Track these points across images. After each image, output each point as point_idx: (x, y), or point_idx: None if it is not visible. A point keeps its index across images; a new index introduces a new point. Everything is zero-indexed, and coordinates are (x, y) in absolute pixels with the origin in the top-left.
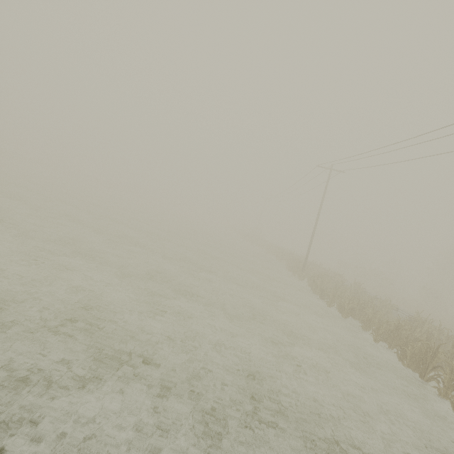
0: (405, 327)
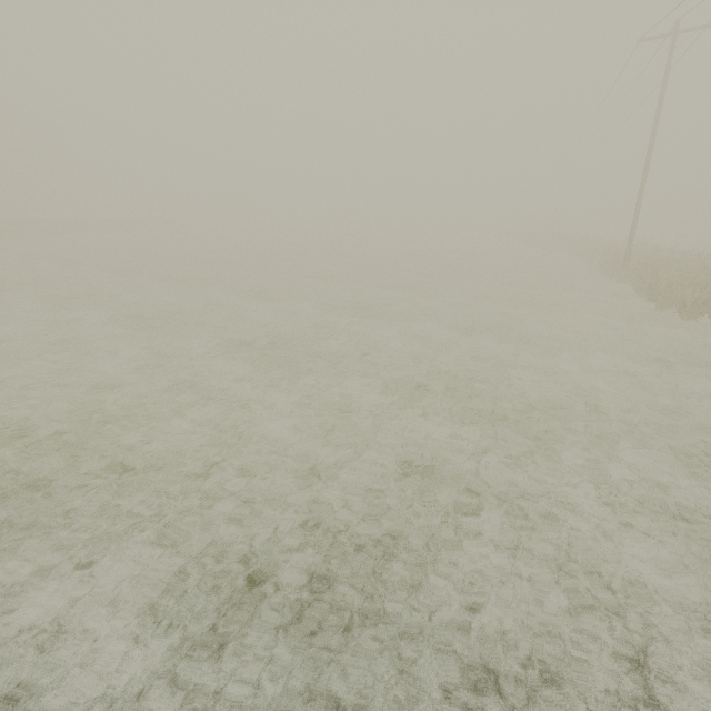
0: None
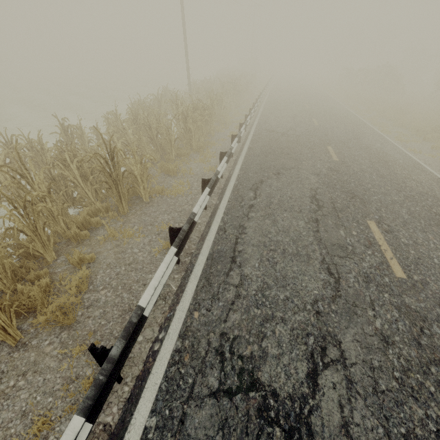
0: (112, 113)
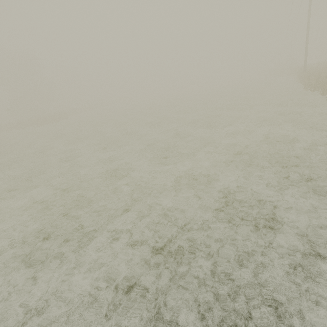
0: None
